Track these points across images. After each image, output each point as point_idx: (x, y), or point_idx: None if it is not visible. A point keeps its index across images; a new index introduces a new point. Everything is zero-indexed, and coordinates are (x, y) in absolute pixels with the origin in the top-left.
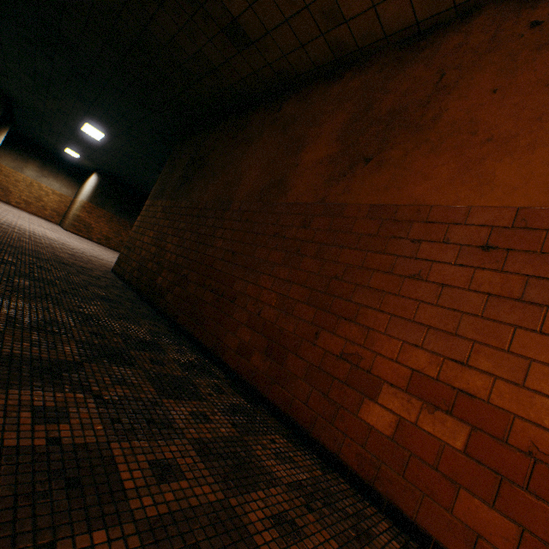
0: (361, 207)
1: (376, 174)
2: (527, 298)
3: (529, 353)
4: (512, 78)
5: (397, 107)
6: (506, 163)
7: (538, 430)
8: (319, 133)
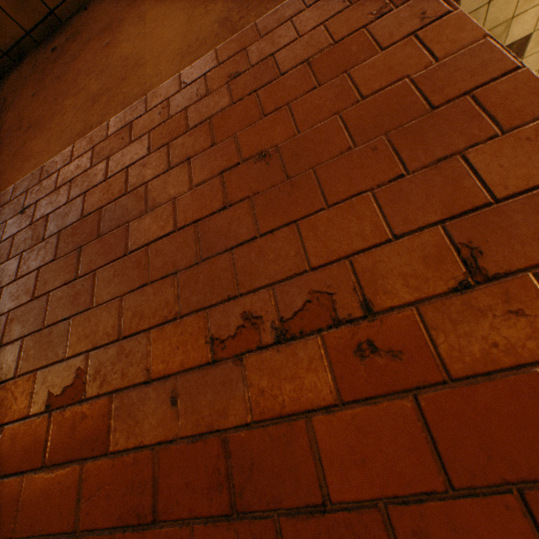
0: None
1: None
2: (49, 234)
3: (50, 286)
4: (43, 83)
5: None
6: (39, 137)
7: (55, 369)
8: None
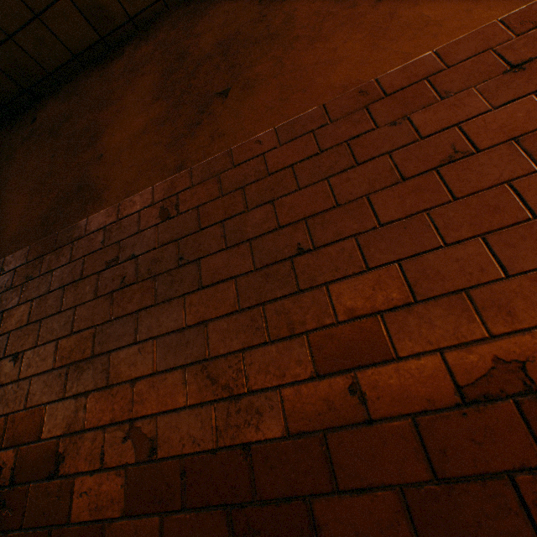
0: (260, 137)
1: (251, 96)
2: None
3: None
4: None
5: (225, 37)
6: (427, 2)
7: None
8: (120, 108)
